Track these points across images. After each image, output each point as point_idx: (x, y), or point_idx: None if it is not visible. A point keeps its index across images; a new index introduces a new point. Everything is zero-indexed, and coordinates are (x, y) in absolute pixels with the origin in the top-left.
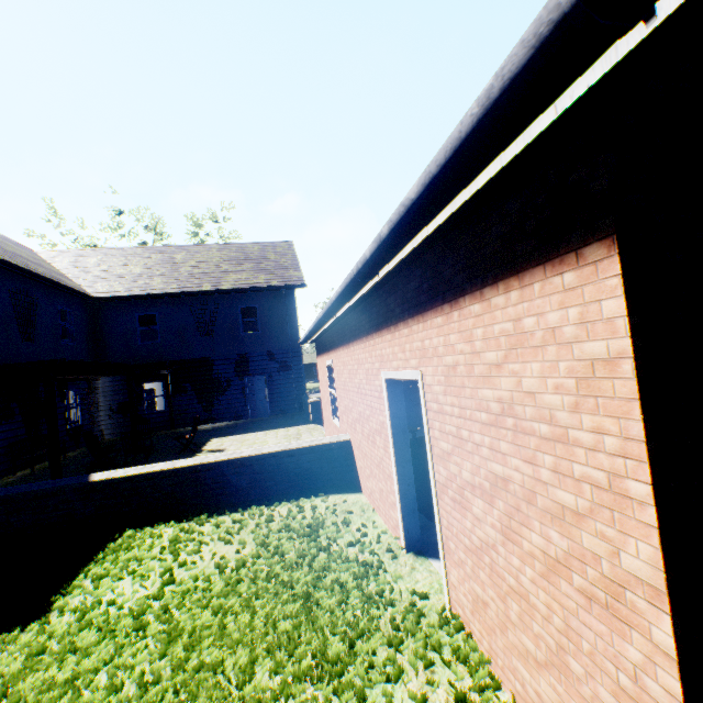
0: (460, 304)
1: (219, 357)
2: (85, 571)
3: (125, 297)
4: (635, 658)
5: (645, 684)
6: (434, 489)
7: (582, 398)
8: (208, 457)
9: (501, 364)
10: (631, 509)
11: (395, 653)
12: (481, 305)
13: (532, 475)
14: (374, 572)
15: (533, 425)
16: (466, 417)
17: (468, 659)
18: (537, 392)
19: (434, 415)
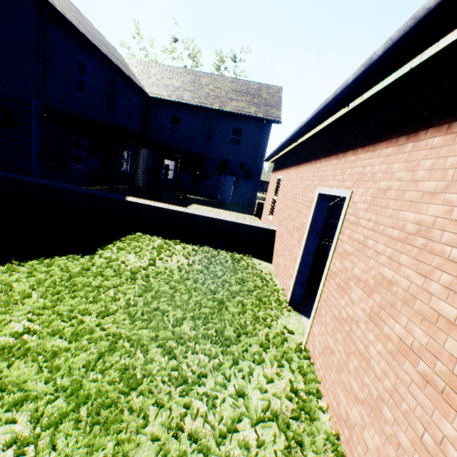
0: (419, 137)
1: (210, 156)
2: (114, 243)
3: (166, 100)
4: (448, 432)
5: (447, 450)
6: (325, 274)
7: None
8: (188, 210)
9: (437, 193)
10: None
11: (262, 351)
12: (443, 138)
13: (420, 285)
14: (264, 307)
15: (444, 248)
16: (377, 231)
17: (306, 375)
18: None
19: (348, 225)
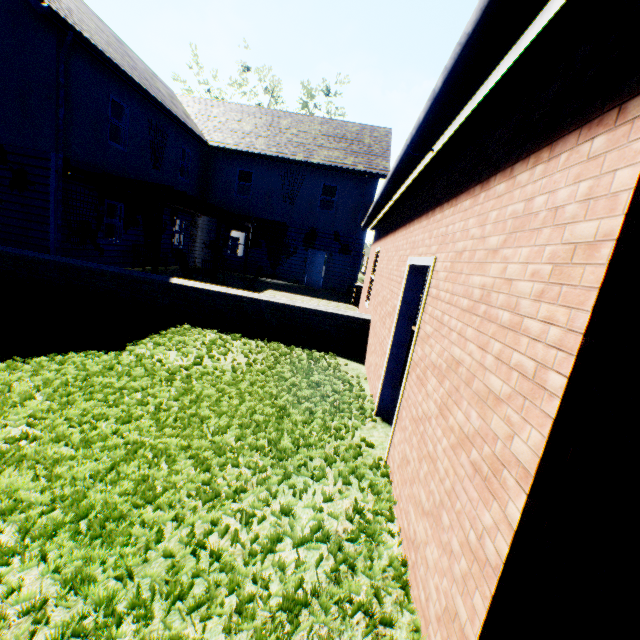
0: (490, 184)
1: (293, 225)
2: (151, 337)
3: (232, 150)
4: (486, 522)
5: (484, 543)
6: (408, 366)
7: (550, 286)
8: (253, 294)
9: (498, 249)
10: (540, 399)
11: (327, 466)
12: (506, 184)
13: (479, 360)
14: (340, 415)
15: (498, 313)
16: (452, 303)
17: (379, 495)
18: (515, 279)
19: (430, 301)
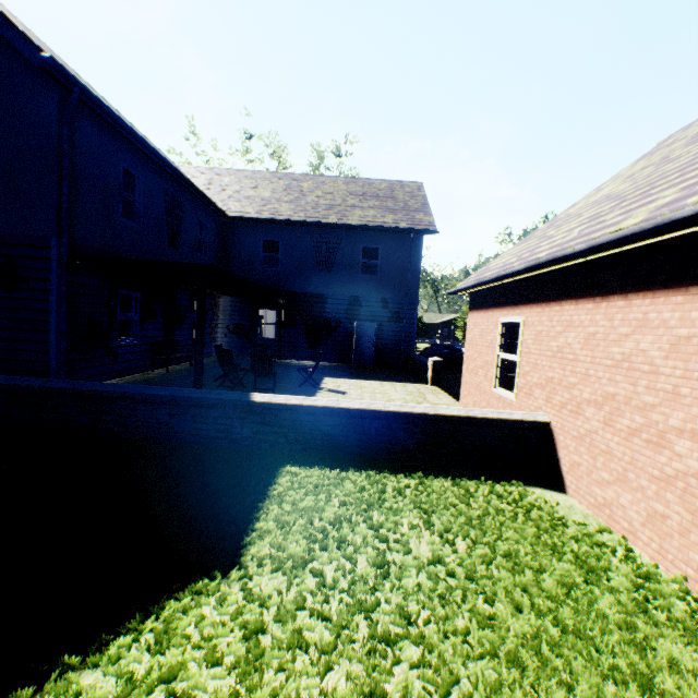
0: None
1: (332, 296)
2: (265, 511)
3: (255, 219)
4: None
5: None
6: None
7: None
8: (374, 403)
9: None
10: None
11: None
12: None
13: None
14: None
15: None
16: None
17: None
18: None
19: None
